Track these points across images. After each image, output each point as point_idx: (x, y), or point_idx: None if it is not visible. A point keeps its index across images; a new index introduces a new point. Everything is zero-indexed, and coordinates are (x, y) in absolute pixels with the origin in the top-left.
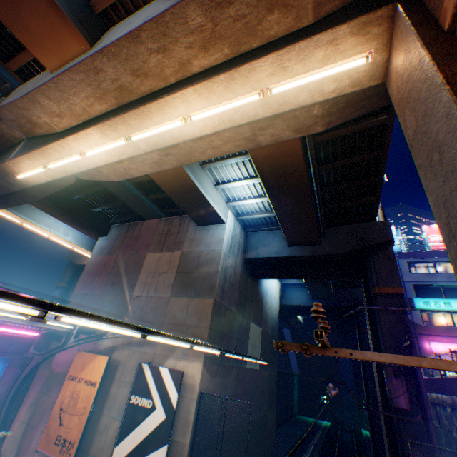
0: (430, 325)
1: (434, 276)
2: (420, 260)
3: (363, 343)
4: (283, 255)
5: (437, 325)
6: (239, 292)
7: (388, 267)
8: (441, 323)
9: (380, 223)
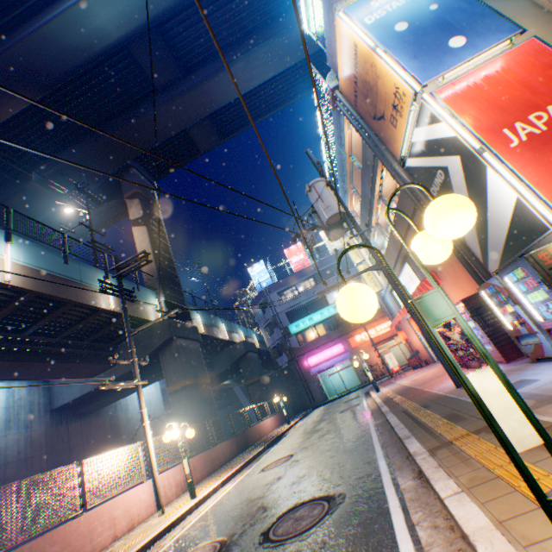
0: (304, 344)
1: (298, 298)
2: (286, 287)
3: (250, 394)
4: (87, 391)
5: (309, 341)
6: (51, 454)
7: (174, 364)
8: (313, 337)
9: (160, 323)
